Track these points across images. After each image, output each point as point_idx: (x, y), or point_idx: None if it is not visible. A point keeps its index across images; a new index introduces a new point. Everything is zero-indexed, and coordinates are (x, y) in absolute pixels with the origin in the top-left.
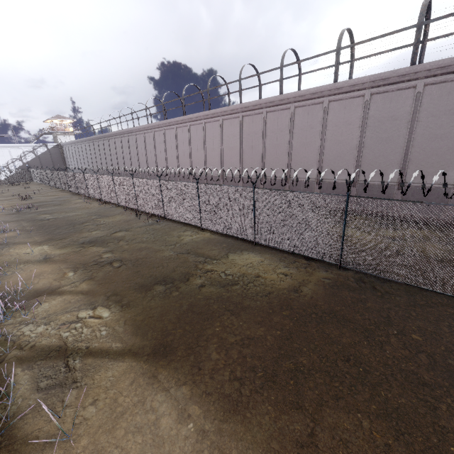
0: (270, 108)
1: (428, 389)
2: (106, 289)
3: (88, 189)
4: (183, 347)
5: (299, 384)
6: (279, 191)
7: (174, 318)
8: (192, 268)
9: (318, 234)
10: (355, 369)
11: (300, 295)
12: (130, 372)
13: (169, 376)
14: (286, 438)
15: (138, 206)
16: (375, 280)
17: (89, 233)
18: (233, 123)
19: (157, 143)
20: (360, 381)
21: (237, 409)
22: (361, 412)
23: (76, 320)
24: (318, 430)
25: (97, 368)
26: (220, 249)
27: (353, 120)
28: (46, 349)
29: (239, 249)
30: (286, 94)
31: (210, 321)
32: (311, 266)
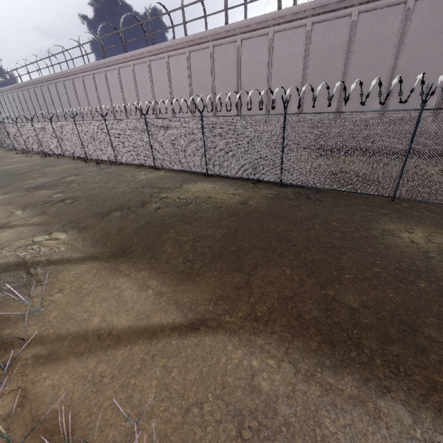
0: (217, 41)
1: (337, 250)
2: (60, 220)
3: (25, 142)
4: (141, 249)
5: (240, 258)
6: (225, 117)
7: (131, 232)
8: (147, 197)
9: (261, 156)
10: (285, 245)
11: (246, 206)
12: (93, 269)
13: (129, 267)
14: (227, 287)
15: (86, 154)
16: (309, 193)
17: (33, 180)
18: (179, 61)
19: (99, 88)
20: (287, 251)
21: (189, 277)
22: (286, 266)
23: (32, 244)
24: (253, 280)
25: (59, 271)
26: (174, 182)
27: (297, 53)
28: (4, 265)
29: (192, 181)
30: (231, 24)
31: (165, 230)
32: (257, 187)
